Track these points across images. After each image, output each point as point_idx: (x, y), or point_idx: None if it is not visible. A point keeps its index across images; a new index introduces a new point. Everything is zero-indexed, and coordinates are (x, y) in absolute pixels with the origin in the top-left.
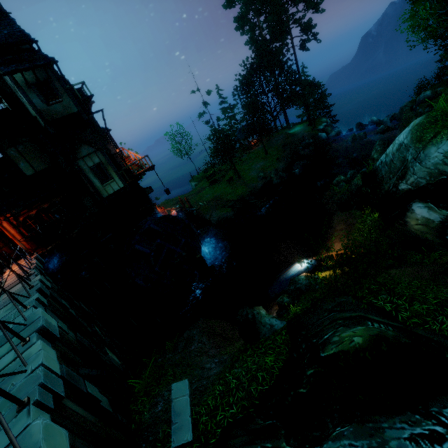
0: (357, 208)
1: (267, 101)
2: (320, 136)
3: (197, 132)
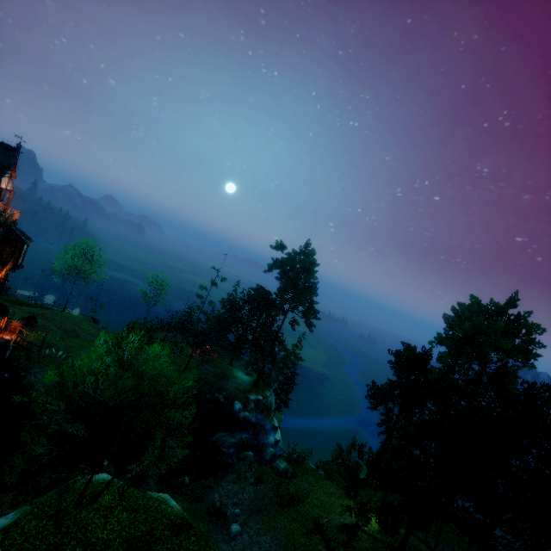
0: (13, 505)
1: (244, 331)
2: (234, 405)
3: (190, 295)
